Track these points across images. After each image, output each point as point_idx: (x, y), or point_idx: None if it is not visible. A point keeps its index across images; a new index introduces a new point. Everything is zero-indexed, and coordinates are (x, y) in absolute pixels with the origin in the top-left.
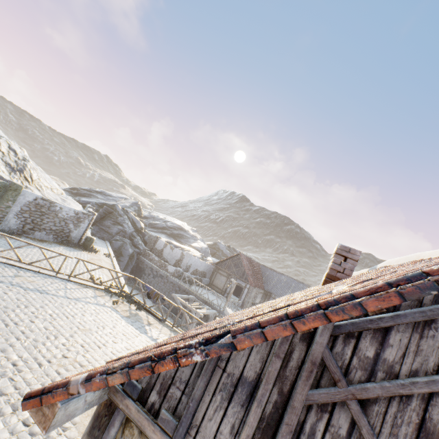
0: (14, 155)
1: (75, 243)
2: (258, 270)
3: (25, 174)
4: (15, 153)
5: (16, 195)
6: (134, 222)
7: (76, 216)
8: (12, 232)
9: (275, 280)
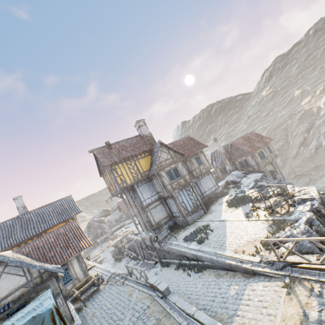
0: None
1: None
2: None
3: None
4: None
5: None
6: (98, 221)
7: None
8: None
9: None
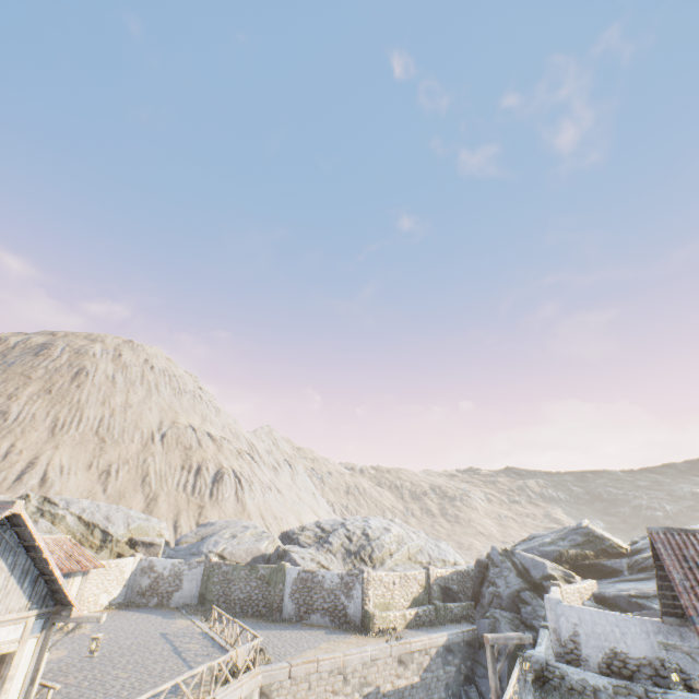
0: (364, 539)
1: (357, 624)
2: None
3: (362, 554)
4: (367, 536)
5: (283, 574)
6: (526, 570)
7: (343, 581)
8: (291, 618)
9: None
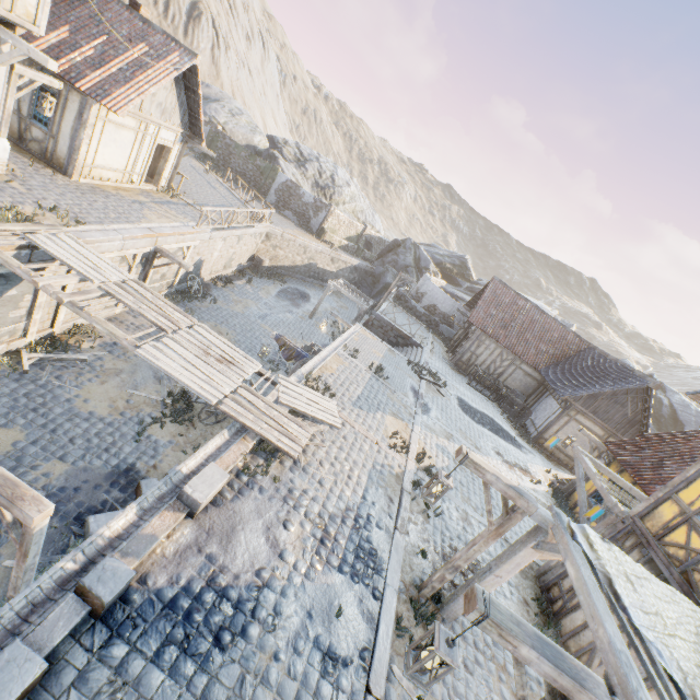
0: (331, 182)
1: (313, 231)
2: (560, 344)
3: (326, 192)
4: (333, 181)
5: (275, 175)
6: (419, 260)
7: (315, 204)
8: (272, 205)
9: (581, 366)
